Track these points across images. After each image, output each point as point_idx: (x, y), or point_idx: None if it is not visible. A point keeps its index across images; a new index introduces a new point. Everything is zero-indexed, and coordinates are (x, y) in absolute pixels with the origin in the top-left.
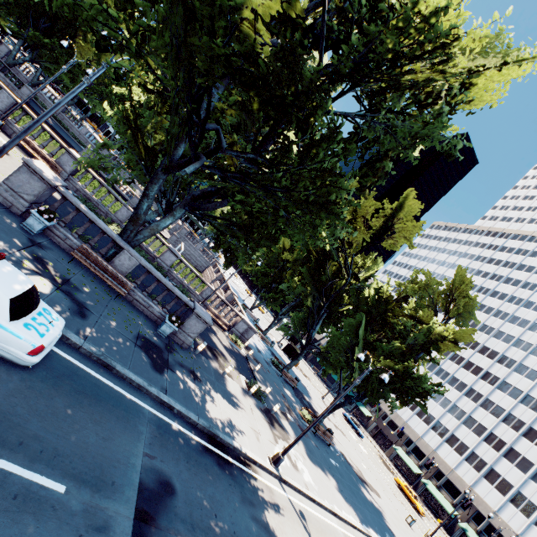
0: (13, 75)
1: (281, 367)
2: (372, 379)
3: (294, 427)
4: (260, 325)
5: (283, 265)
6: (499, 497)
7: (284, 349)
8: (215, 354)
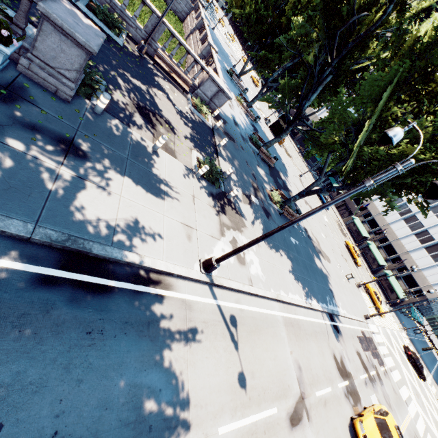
0: None
1: (261, 144)
2: (369, 169)
3: (256, 211)
4: (249, 97)
5: (286, 3)
6: (430, 262)
7: (271, 126)
8: (151, 120)
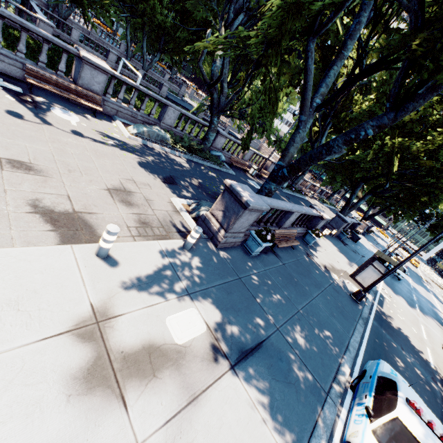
0: (153, 79)
1: None
2: None
3: None
4: None
5: None
6: None
7: None
8: None
